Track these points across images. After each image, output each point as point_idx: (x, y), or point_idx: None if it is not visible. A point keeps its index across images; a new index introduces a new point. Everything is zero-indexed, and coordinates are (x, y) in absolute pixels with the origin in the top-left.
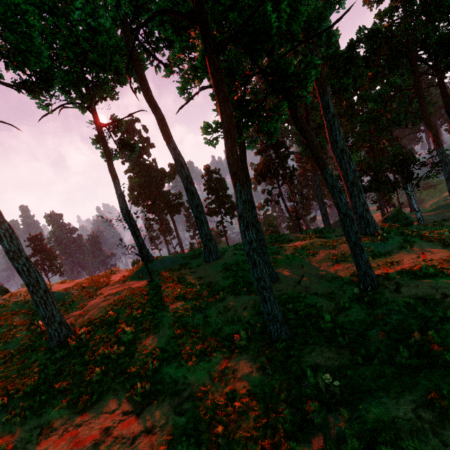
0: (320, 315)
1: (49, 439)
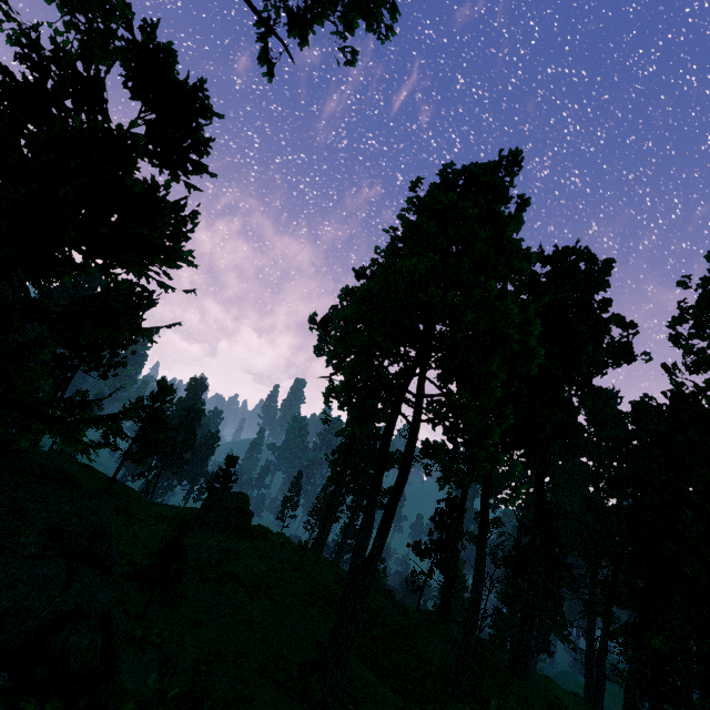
0: None
1: None
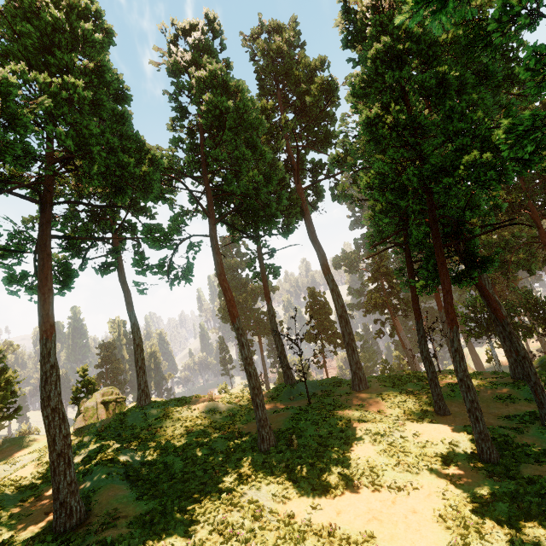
0: (518, 443)
1: (326, 512)
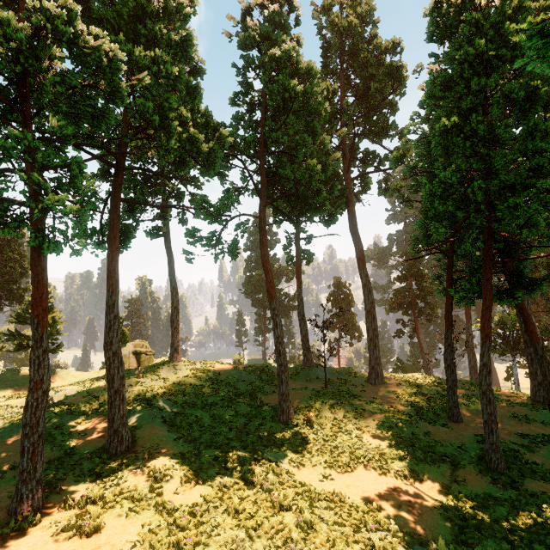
0: (527, 460)
1: (337, 483)
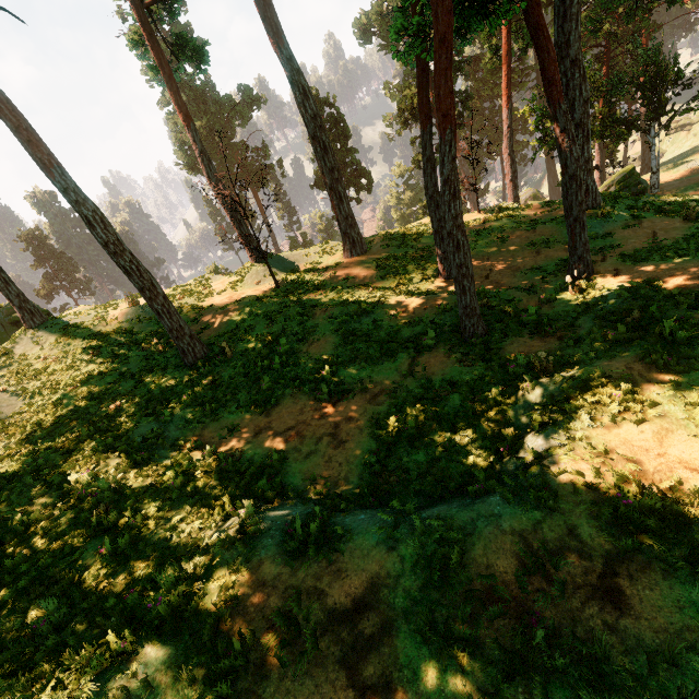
0: (520, 309)
1: (244, 434)
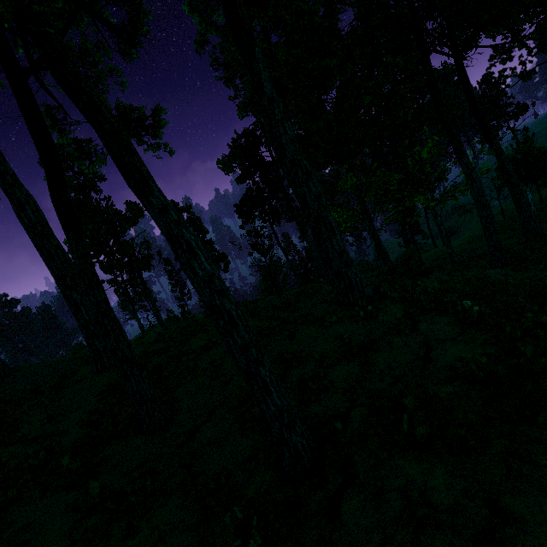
0: None
1: None
